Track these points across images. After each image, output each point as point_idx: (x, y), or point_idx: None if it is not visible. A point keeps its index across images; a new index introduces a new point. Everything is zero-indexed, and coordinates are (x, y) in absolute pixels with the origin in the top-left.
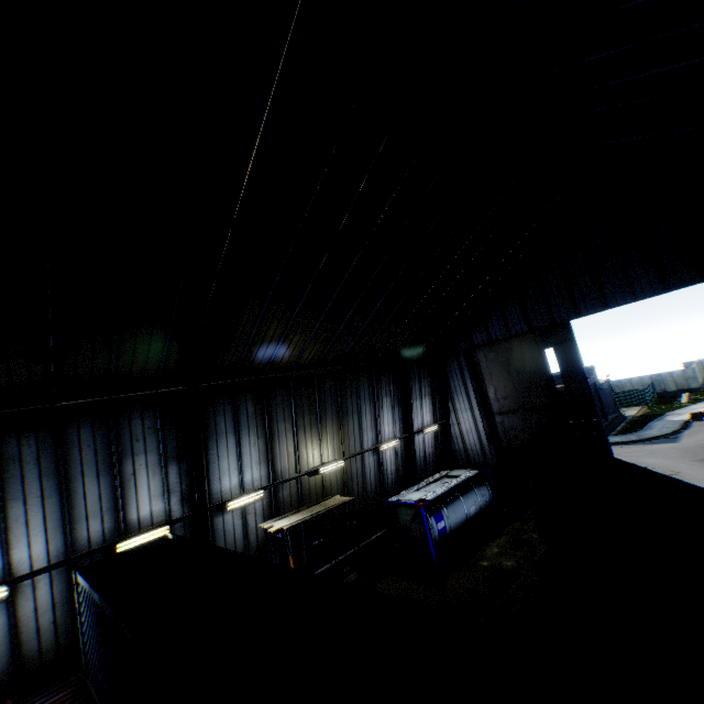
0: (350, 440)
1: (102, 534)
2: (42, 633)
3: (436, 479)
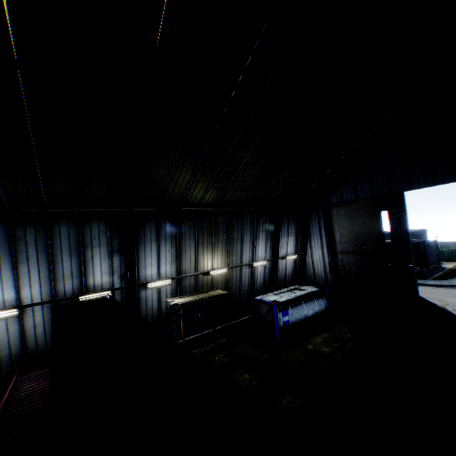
0: (233, 257)
1: (72, 289)
2: (38, 337)
3: (289, 289)
